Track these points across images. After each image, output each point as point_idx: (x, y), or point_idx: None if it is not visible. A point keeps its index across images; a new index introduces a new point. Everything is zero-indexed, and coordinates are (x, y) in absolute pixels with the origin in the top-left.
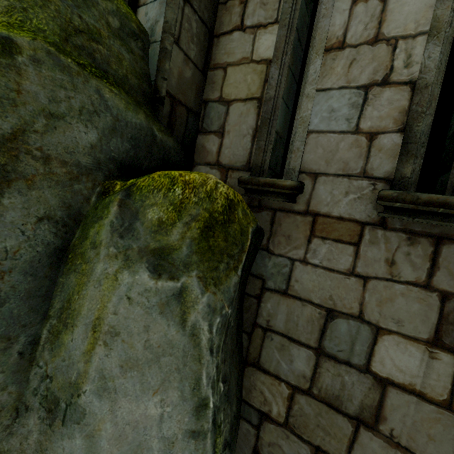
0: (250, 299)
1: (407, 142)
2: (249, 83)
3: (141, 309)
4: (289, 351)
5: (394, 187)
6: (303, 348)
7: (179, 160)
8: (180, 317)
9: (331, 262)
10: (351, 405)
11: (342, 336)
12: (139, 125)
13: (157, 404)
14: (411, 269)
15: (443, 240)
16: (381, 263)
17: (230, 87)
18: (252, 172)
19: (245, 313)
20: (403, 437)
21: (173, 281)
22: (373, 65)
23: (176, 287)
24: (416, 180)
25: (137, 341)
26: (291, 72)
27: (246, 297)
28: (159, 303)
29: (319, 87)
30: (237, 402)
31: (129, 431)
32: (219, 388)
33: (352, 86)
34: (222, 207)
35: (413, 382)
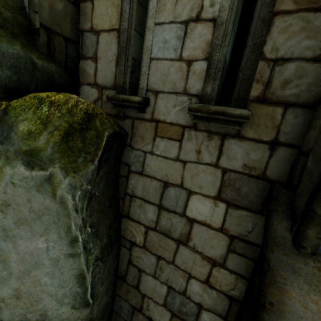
0: (122, 178)
1: (209, 68)
2: (110, 15)
3: (23, 189)
4: (145, 207)
5: (201, 101)
6: (151, 205)
7: (64, 82)
8: (52, 193)
9: (166, 152)
10: (175, 234)
11: (172, 197)
12: (16, 54)
13: (44, 242)
14: (208, 156)
15: (226, 136)
16: (193, 152)
17: (97, 19)
18: (117, 91)
19: (120, 187)
20: (199, 247)
21: (43, 171)
22: (191, 3)
23: (46, 175)
24: (215, 96)
25: (24, 208)
26: (141, 5)
27: (120, 177)
28: (36, 185)
29: (157, 21)
30: (109, 237)
31: (28, 257)
32: (87, 230)
33: (177, 21)
34: (81, 119)
35: (206, 219)
